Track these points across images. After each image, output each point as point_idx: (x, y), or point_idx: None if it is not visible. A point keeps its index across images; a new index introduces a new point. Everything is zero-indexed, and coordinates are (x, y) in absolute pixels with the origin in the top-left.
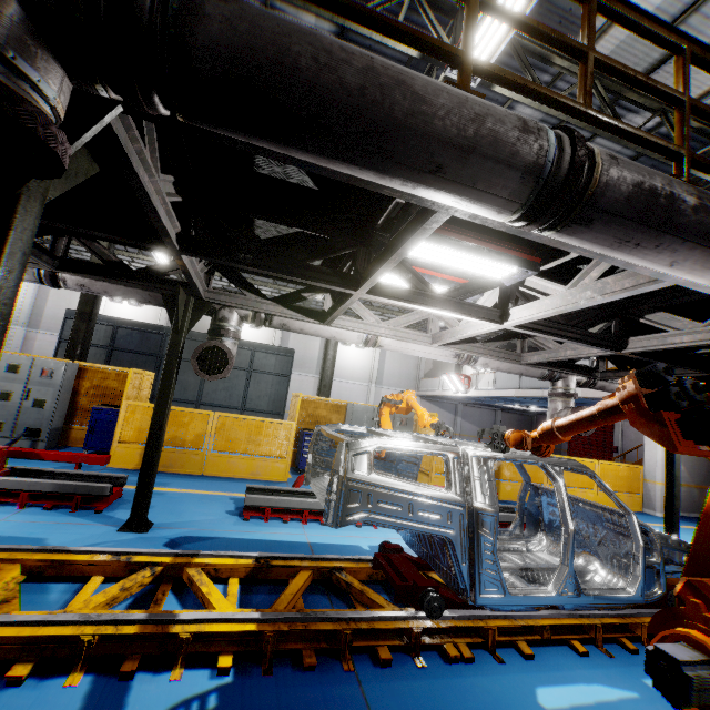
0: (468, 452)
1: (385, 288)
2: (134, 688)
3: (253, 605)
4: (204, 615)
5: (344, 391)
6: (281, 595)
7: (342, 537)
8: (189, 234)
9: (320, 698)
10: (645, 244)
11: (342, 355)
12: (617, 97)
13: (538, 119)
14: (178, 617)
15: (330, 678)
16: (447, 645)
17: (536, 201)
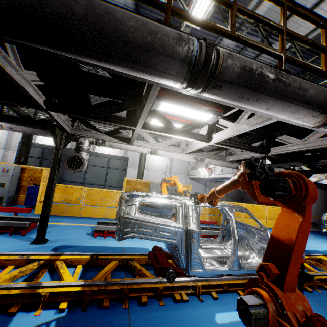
0: (187, 203)
1: (151, 126)
2: (14, 320)
3: (86, 277)
4: (55, 283)
5: (154, 176)
6: (99, 272)
7: (139, 244)
8: (51, 101)
9: (107, 322)
10: (251, 98)
11: (152, 160)
12: (270, 33)
13: (234, 45)
14: (41, 285)
15: (114, 312)
16: (176, 294)
17: (191, 77)
